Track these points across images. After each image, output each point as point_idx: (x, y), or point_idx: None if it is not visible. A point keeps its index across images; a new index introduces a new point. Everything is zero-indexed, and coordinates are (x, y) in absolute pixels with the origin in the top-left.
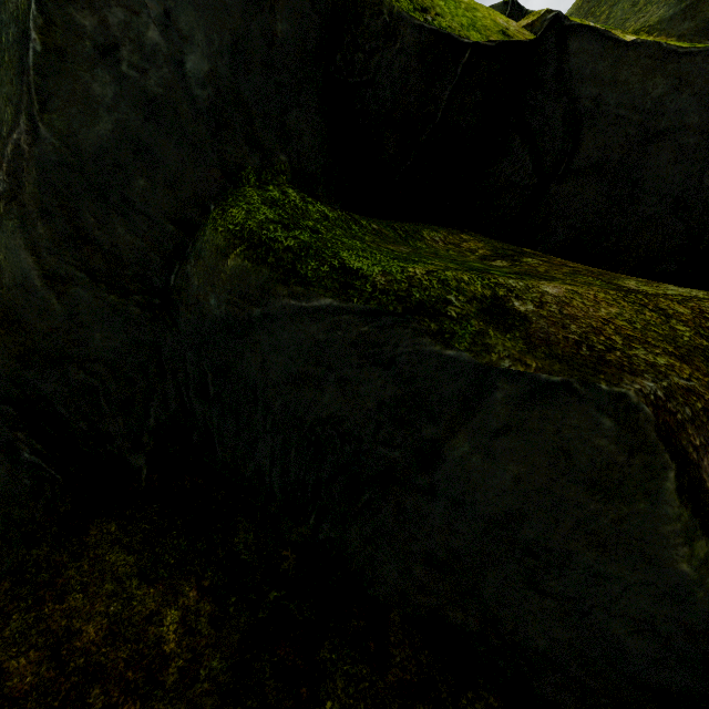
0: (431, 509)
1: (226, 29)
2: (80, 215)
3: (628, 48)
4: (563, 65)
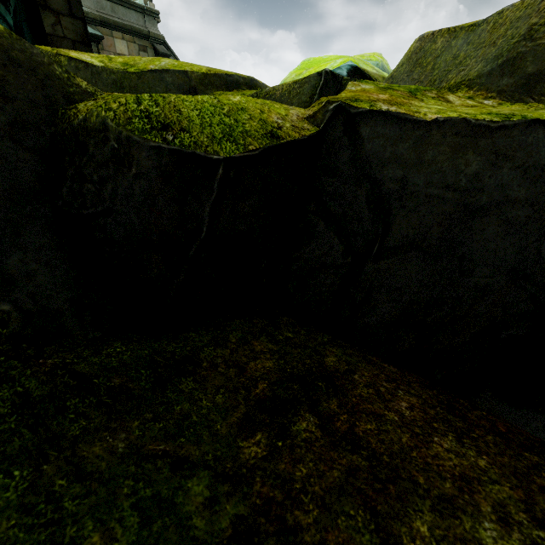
0: None
1: None
2: None
3: (430, 127)
4: (357, 151)
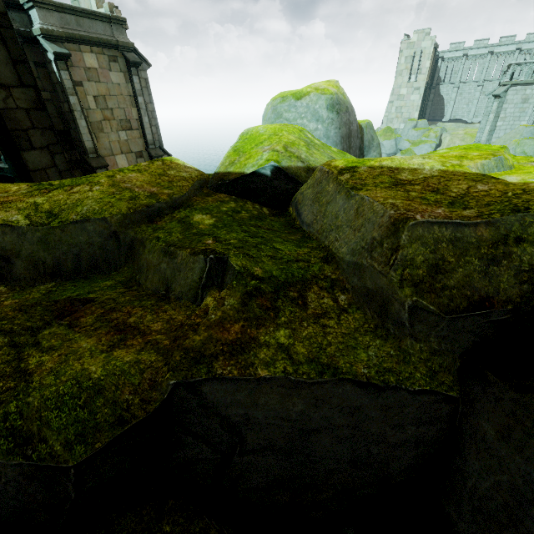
0: None
1: None
2: None
3: (260, 381)
4: (203, 400)
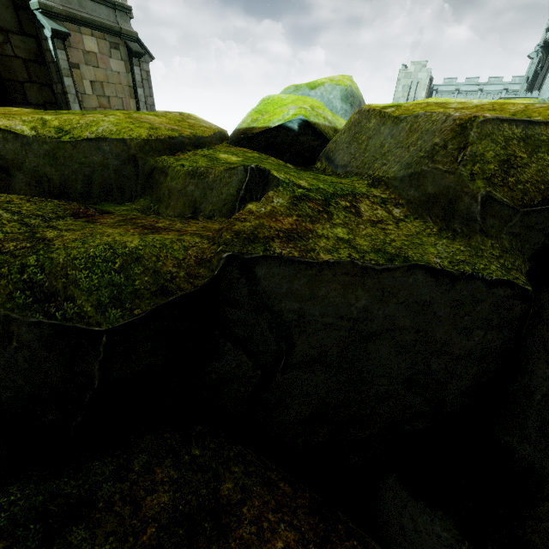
0: None
1: None
2: None
3: (322, 267)
4: (255, 287)
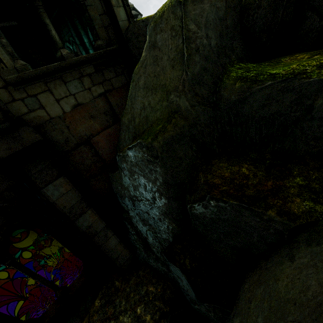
0: (312, 123)
1: (218, 31)
2: (195, 89)
3: None
4: None
